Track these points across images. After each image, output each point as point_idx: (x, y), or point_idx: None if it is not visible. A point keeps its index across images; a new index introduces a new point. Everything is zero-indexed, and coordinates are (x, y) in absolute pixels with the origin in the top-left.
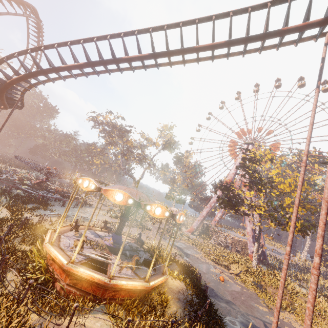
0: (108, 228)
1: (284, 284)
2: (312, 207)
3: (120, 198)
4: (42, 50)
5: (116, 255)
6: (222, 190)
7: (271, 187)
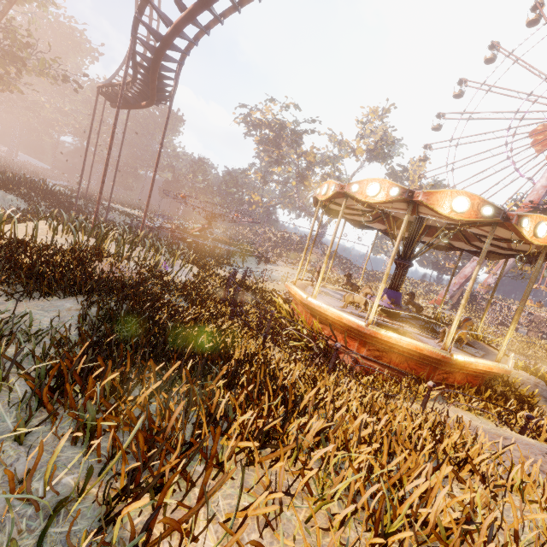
0: (353, 285)
1: None
2: None
3: (463, 205)
4: None
5: (401, 323)
6: None
7: None
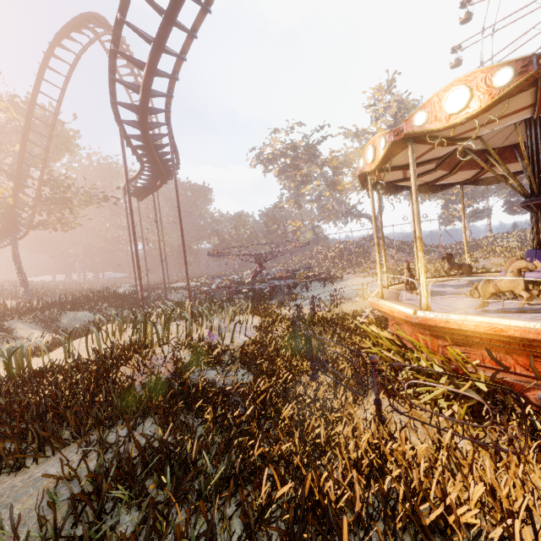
0: (462, 266)
1: None
2: None
3: None
4: None
5: None
6: None
7: None
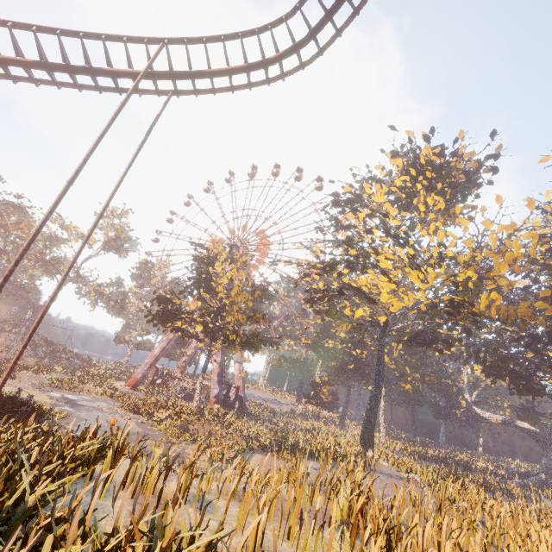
0: None
1: (29, 338)
2: (260, 315)
3: None
4: None
5: None
6: (159, 302)
7: (209, 290)
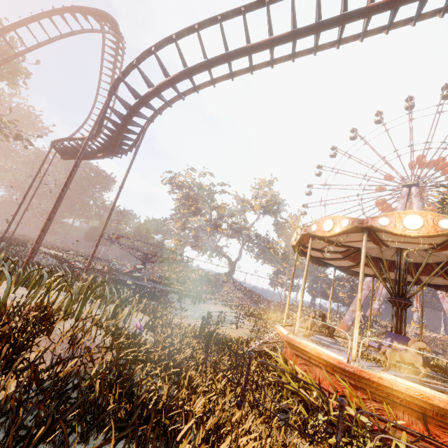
0: (330, 327)
1: None
2: None
3: None
4: (220, 22)
5: (430, 379)
6: None
7: None
